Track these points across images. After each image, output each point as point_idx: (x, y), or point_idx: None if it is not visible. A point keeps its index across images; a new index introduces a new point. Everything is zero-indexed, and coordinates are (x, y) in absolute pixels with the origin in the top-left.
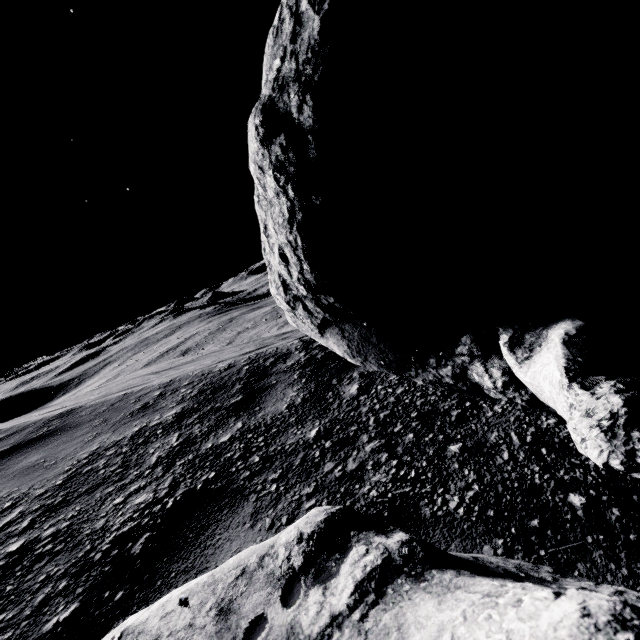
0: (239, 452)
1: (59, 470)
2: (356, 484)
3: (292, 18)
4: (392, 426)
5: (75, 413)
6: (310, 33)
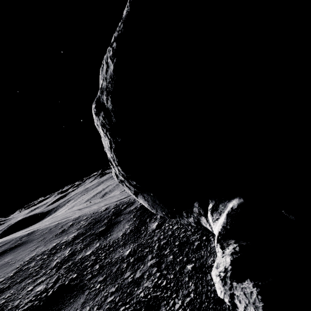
0: (91, 262)
1: (14, 267)
2: (136, 287)
3: (106, 64)
4: (164, 250)
5: (34, 233)
6: (110, 71)
